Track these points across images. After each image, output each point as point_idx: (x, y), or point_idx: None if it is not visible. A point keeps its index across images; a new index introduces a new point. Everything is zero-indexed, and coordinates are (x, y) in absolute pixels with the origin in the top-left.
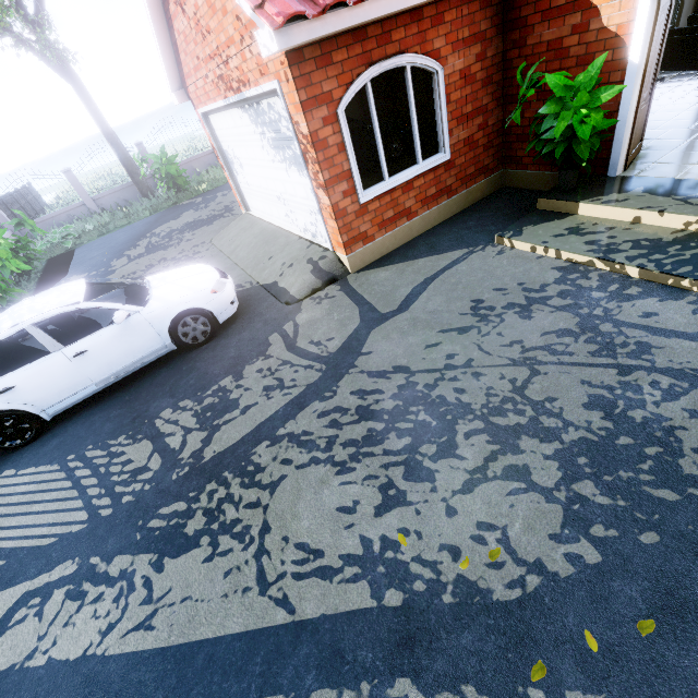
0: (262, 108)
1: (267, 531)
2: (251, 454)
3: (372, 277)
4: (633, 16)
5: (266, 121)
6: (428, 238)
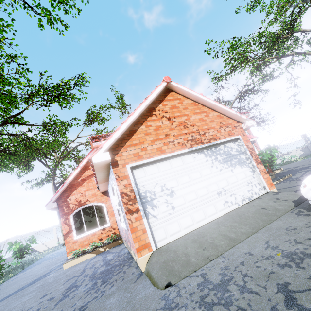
0: (219, 148)
1: None
2: None
3: None
4: None
5: (220, 152)
6: None
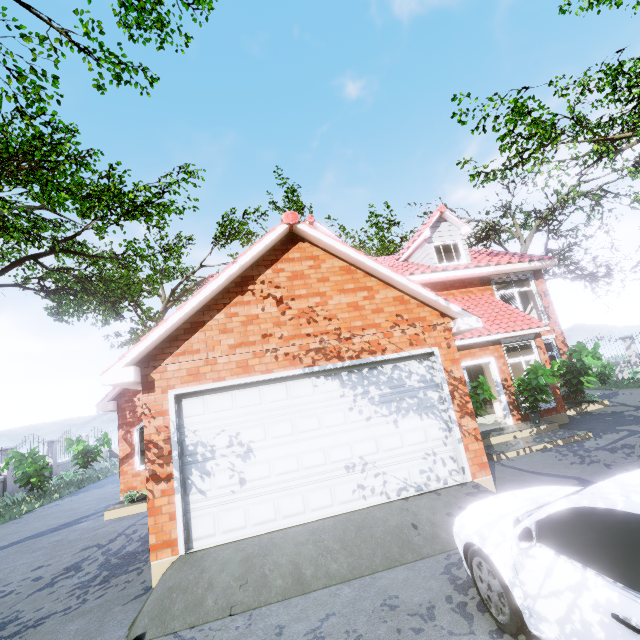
0: (379, 371)
1: None
2: None
3: (512, 487)
4: None
5: (380, 381)
6: None
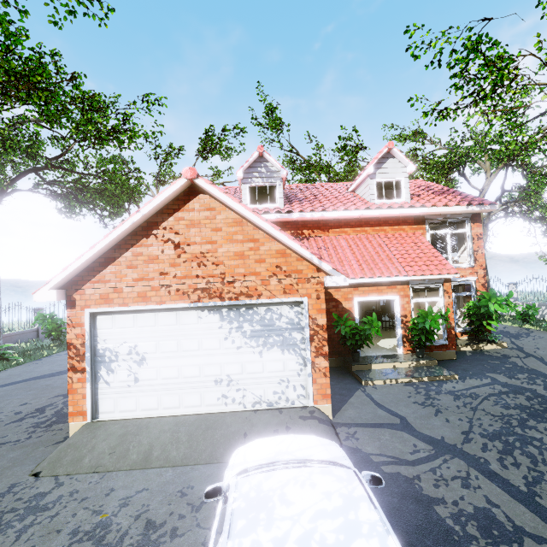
0: (254, 311)
1: None
2: None
3: (349, 415)
4: (352, 306)
5: (254, 319)
6: None
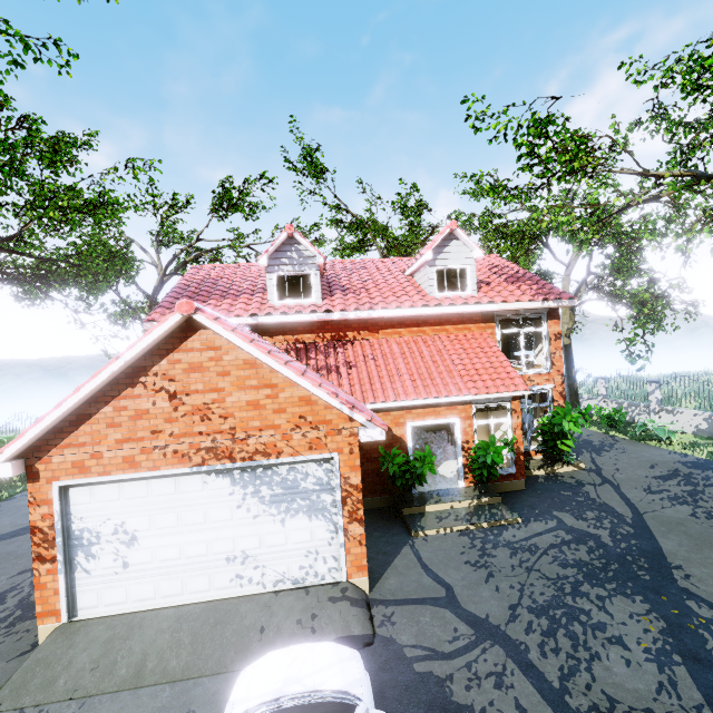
0: (274, 471)
1: (651, 710)
2: (578, 711)
3: (390, 586)
4: (405, 432)
5: (274, 481)
6: (369, 550)
